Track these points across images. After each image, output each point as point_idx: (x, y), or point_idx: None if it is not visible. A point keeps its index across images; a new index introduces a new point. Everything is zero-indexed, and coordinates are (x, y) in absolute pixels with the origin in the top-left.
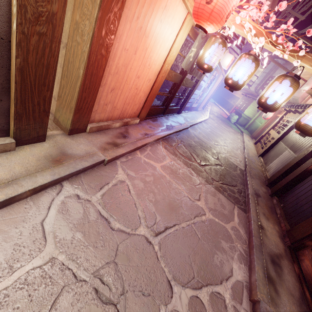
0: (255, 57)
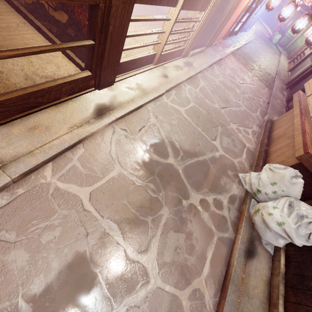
0: (296, 4)
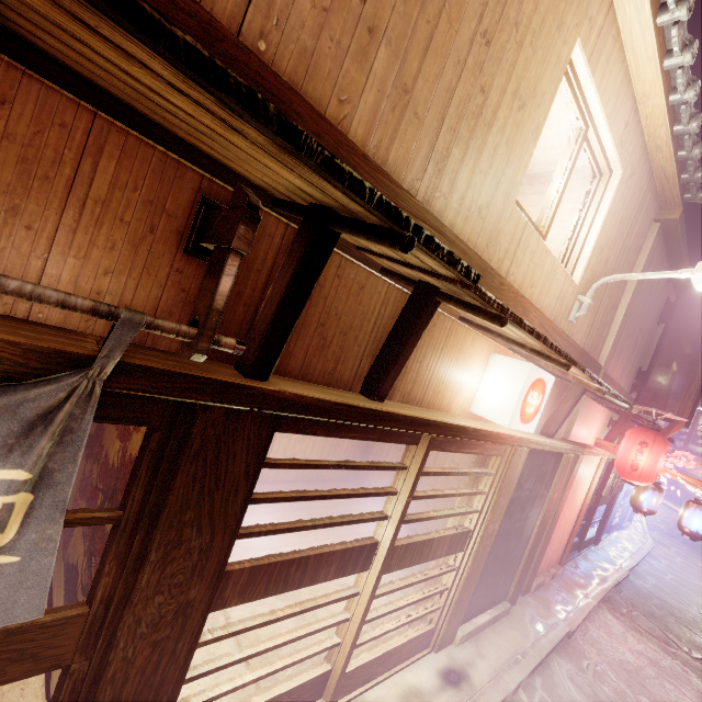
0: None
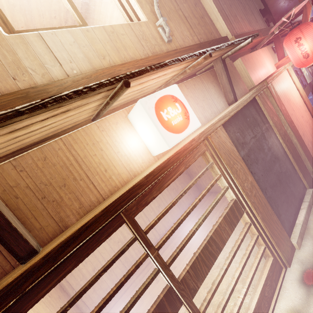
0: None
